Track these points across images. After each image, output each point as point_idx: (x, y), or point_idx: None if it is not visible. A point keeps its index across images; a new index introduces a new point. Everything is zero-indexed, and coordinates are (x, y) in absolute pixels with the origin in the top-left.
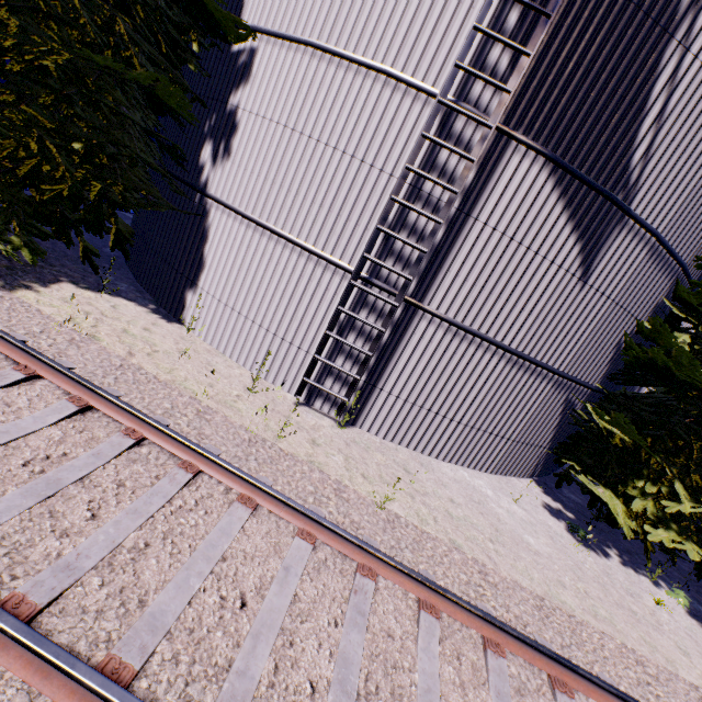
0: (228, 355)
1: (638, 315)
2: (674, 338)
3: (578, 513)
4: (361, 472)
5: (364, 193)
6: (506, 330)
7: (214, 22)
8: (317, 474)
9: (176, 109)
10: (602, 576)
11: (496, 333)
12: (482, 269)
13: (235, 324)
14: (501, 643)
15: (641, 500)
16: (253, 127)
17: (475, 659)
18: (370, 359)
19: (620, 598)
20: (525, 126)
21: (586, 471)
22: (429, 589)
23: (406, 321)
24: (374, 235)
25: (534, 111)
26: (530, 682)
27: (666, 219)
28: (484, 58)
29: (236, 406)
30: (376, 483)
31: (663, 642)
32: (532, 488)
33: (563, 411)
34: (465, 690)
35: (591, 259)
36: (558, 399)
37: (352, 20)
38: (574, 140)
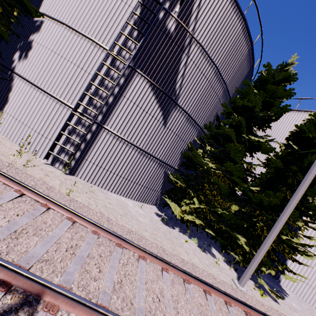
0: (15, 142)
1: (187, 142)
2: (195, 149)
3: (170, 217)
4: (67, 187)
5: (82, 80)
6: (137, 140)
7: (26, 7)
8: (41, 182)
9: (1, 33)
10: (167, 232)
11: (134, 141)
12: (127, 115)
13: (20, 127)
14: (99, 232)
15: (185, 206)
16: (39, 49)
17: (84, 235)
18: (79, 144)
19: (170, 238)
20: (141, 68)
21: (170, 198)
22: (72, 213)
23: (98, 132)
24: (84, 95)
25: (143, 64)
26: (106, 244)
27: (190, 109)
28: (126, 43)
29: (8, 156)
30: (73, 191)
31: (180, 249)
32: (153, 208)
33: (164, 177)
34: (73, 240)
35: (166, 118)
36: (161, 171)
37: (81, 20)
38: (157, 76)
